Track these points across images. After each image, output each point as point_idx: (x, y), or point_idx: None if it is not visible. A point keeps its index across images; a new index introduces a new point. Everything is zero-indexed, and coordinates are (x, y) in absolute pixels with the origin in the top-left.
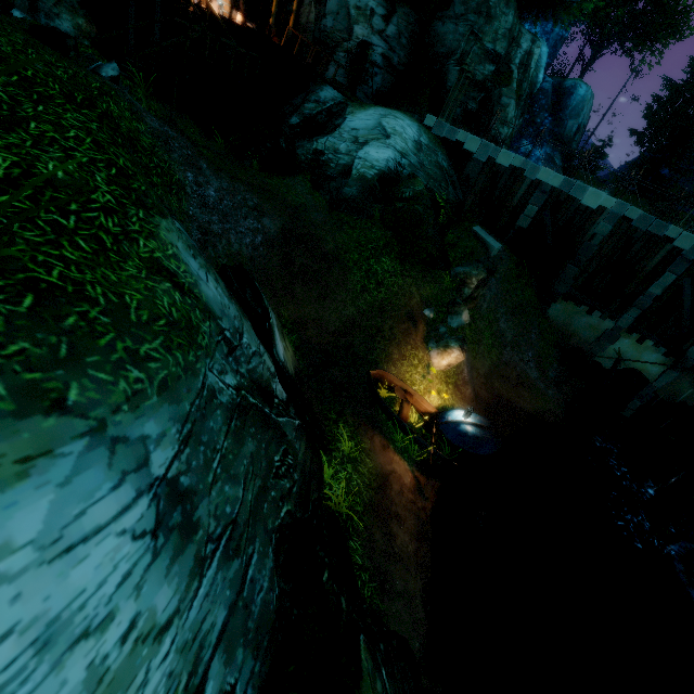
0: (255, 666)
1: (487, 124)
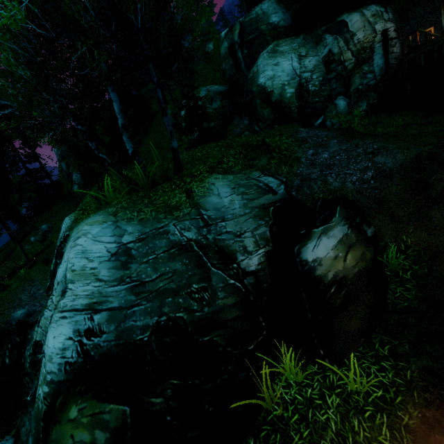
0: (113, 341)
1: None
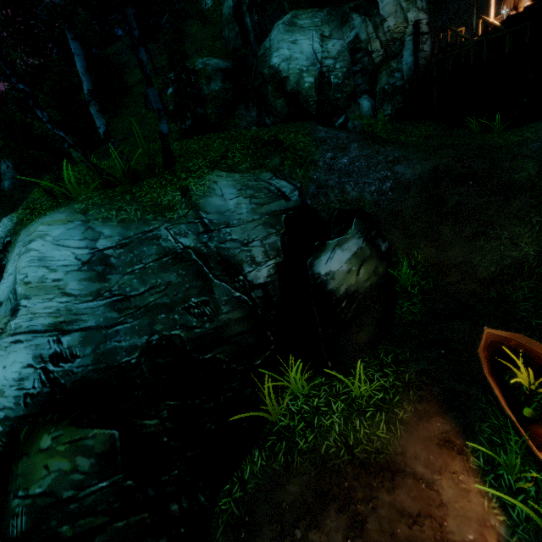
0: (90, 366)
1: None
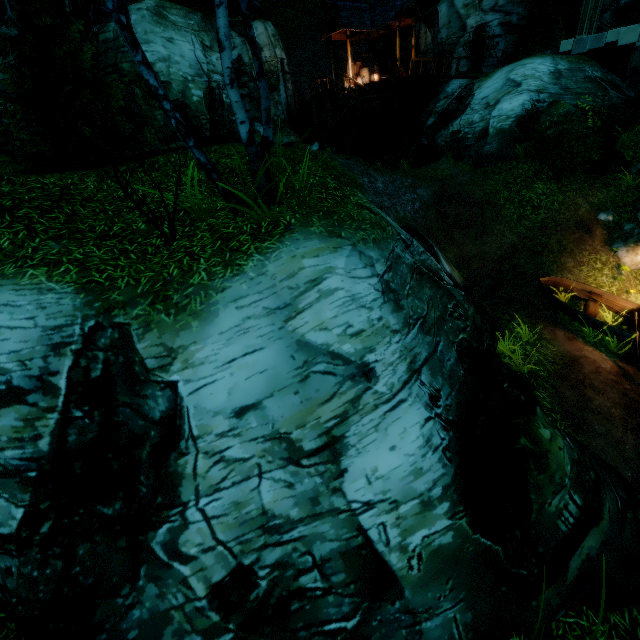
0: (451, 392)
1: None
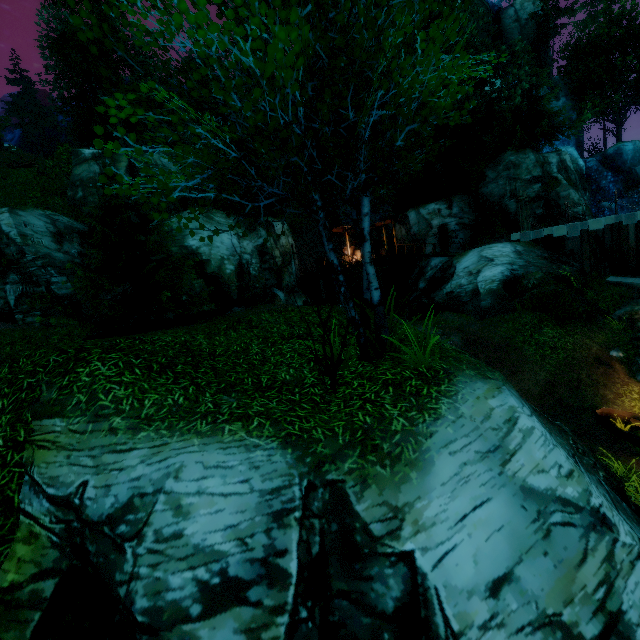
0: None
1: (559, 213)
